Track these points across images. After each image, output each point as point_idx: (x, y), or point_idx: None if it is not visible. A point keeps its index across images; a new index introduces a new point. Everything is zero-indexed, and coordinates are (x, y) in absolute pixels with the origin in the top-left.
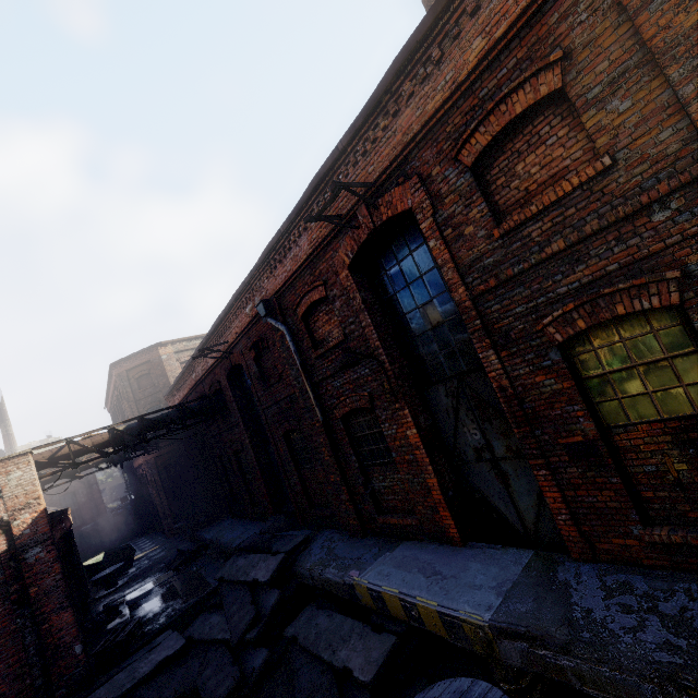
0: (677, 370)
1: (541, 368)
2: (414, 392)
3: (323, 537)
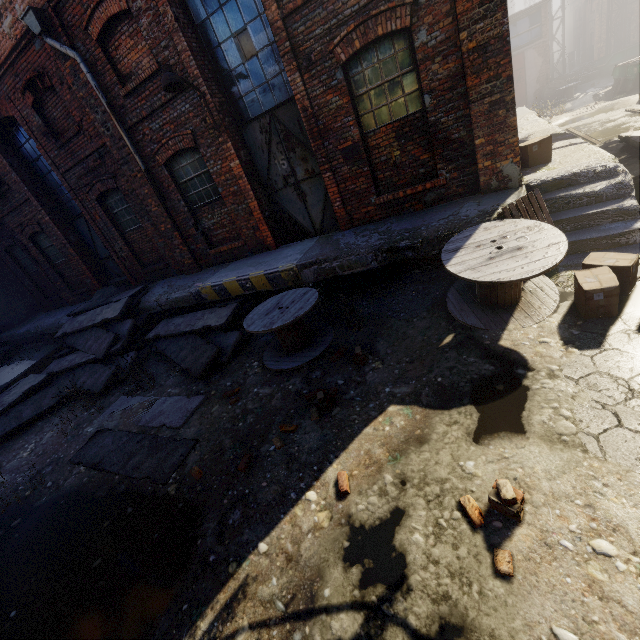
0: (403, 84)
1: (331, 87)
2: (234, 129)
3: (161, 284)
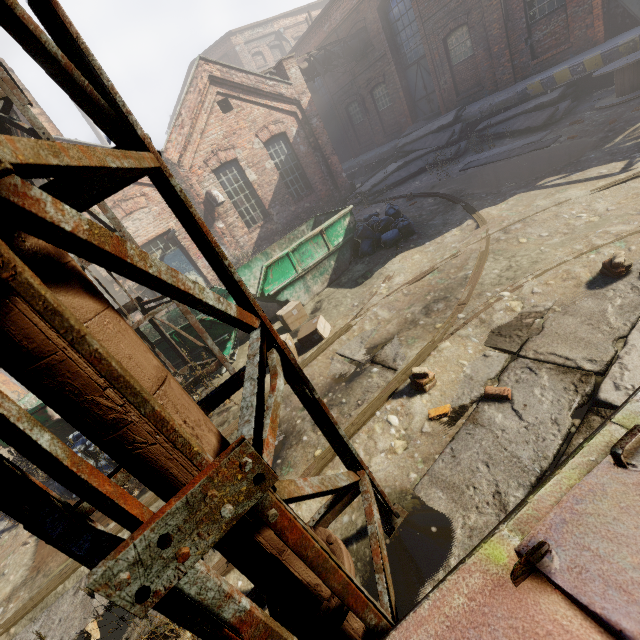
0: None
1: None
2: None
3: (473, 104)
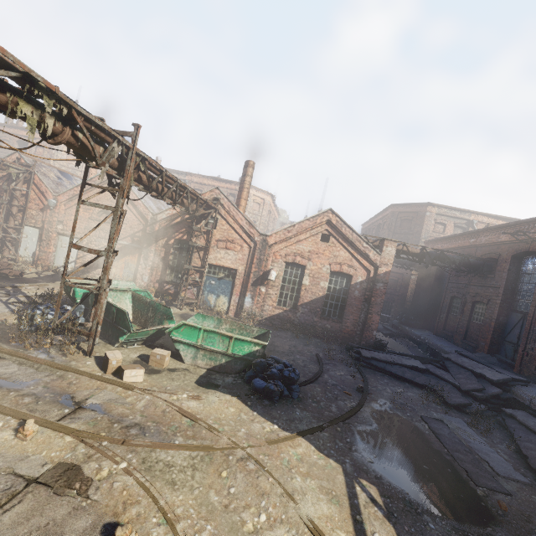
0: None
1: None
2: None
3: None
